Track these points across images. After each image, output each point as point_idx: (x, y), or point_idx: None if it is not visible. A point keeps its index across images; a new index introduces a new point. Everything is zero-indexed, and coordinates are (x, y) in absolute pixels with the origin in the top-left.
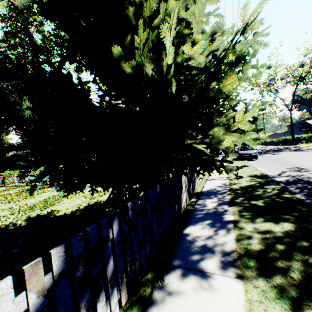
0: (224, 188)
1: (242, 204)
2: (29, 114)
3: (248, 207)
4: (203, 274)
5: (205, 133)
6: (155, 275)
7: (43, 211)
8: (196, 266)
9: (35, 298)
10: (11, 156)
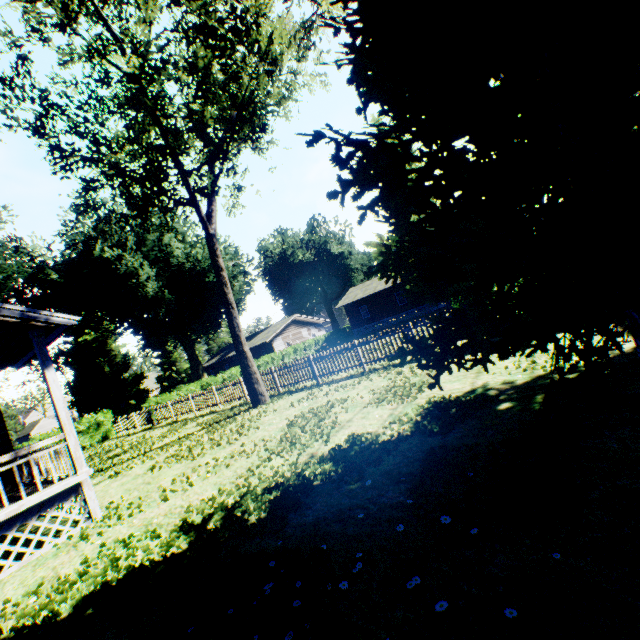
0: None
1: None
2: (155, 289)
3: None
4: None
5: None
6: None
7: (329, 442)
8: None
9: None
10: (130, 376)
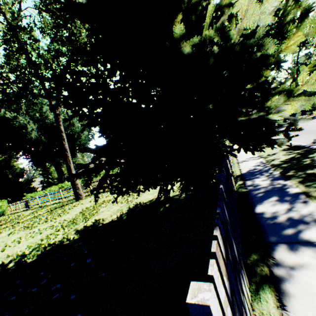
0: (265, 166)
1: (298, 176)
2: (36, 136)
3: (307, 177)
4: (313, 244)
5: (262, 106)
6: (260, 254)
7: (86, 222)
8: (299, 239)
9: (226, 281)
10: (24, 180)
